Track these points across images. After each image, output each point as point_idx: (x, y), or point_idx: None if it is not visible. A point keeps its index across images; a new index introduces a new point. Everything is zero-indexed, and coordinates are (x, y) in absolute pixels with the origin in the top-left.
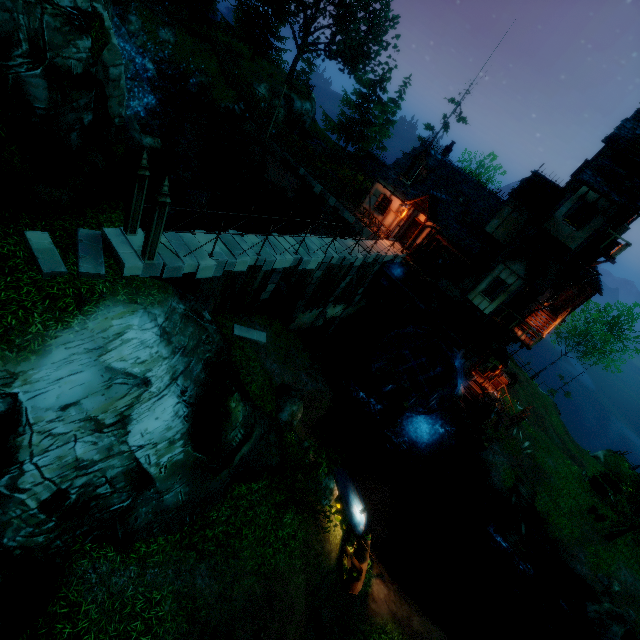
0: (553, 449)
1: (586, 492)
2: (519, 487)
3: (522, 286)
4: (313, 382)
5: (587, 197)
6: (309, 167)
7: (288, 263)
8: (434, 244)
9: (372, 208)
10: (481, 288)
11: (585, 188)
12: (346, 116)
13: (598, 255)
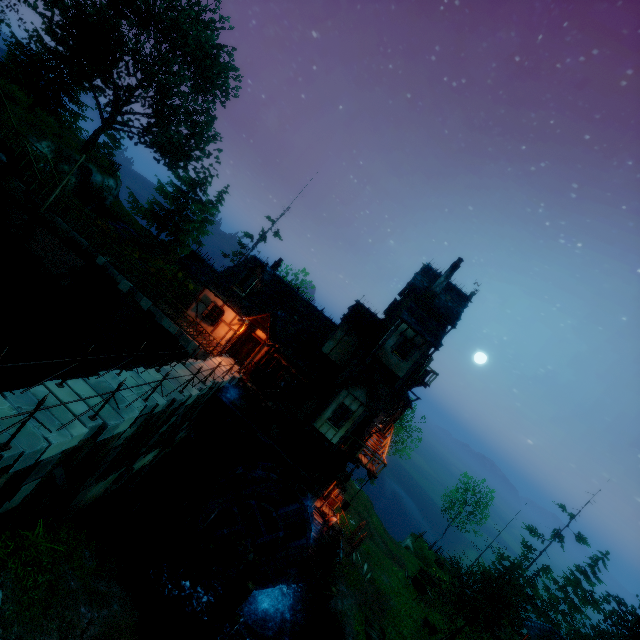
0: (383, 559)
1: (414, 599)
2: (371, 634)
3: (365, 413)
4: (102, 608)
5: (406, 333)
6: (113, 257)
7: (76, 439)
8: (274, 363)
9: (199, 316)
10: (327, 415)
11: (404, 325)
12: (161, 205)
13: (416, 381)
